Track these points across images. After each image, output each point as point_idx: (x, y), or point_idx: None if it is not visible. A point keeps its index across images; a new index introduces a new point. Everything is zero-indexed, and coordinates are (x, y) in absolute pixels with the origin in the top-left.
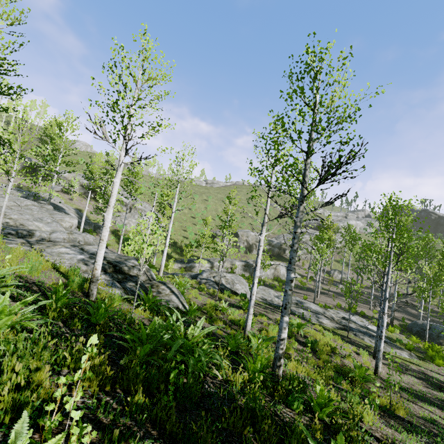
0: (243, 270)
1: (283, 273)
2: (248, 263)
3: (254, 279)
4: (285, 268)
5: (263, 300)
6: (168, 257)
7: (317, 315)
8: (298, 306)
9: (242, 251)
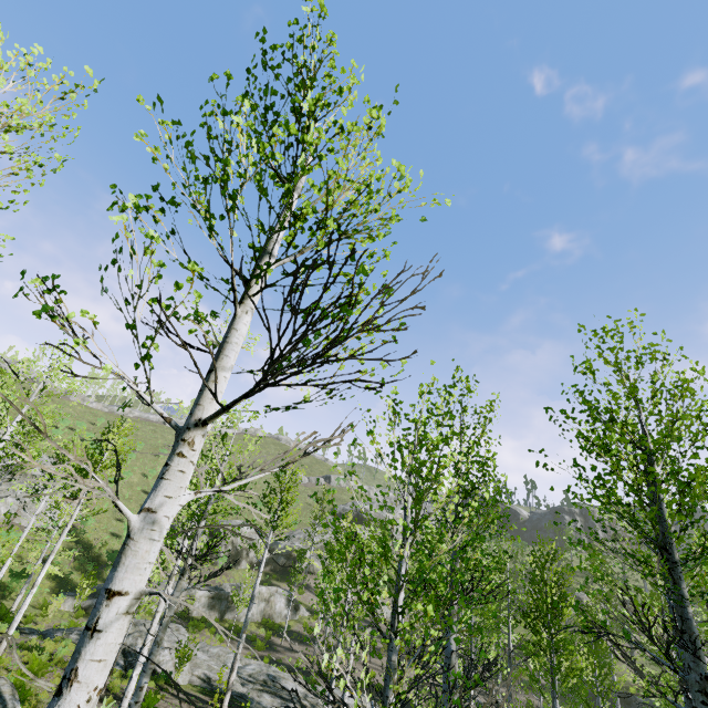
0: (209, 607)
1: (280, 610)
2: (220, 591)
3: (136, 668)
4: (285, 598)
5: (206, 680)
6: (60, 582)
7: (288, 704)
8: (265, 687)
9: (221, 563)
